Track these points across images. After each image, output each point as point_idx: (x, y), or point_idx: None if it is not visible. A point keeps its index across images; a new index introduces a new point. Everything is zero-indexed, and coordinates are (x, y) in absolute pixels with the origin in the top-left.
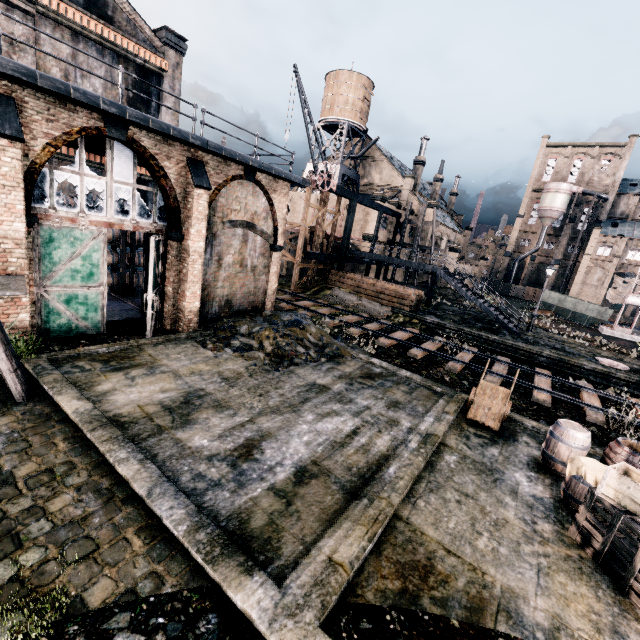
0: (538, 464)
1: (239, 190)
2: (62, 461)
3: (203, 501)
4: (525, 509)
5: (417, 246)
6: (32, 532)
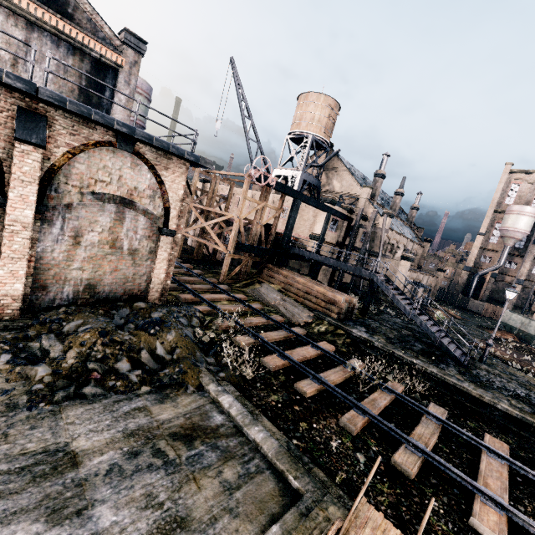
0: None
1: (110, 159)
2: None
3: None
4: None
5: (365, 250)
6: None
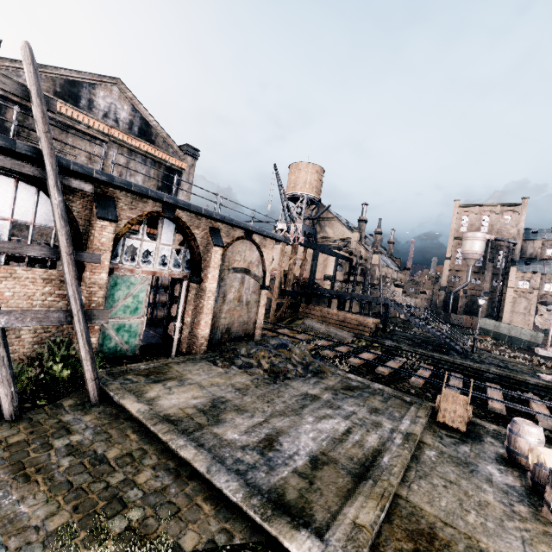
0: (505, 459)
1: (240, 246)
2: (136, 448)
3: (247, 479)
4: (501, 494)
5: (368, 283)
6: (131, 497)
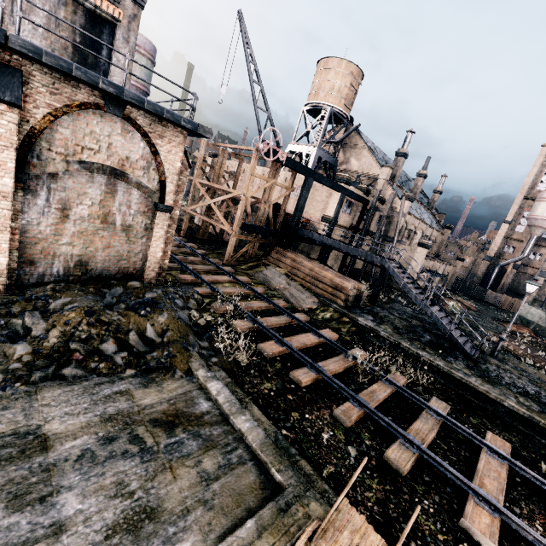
0: None
1: (97, 124)
2: None
3: None
4: None
5: (380, 235)
6: None
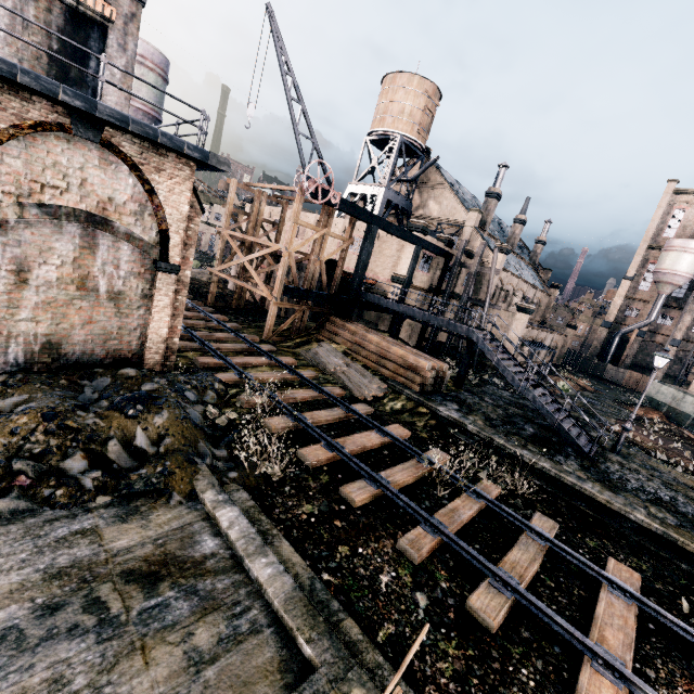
0: None
1: (63, 152)
2: None
3: None
4: None
5: (467, 298)
6: None
